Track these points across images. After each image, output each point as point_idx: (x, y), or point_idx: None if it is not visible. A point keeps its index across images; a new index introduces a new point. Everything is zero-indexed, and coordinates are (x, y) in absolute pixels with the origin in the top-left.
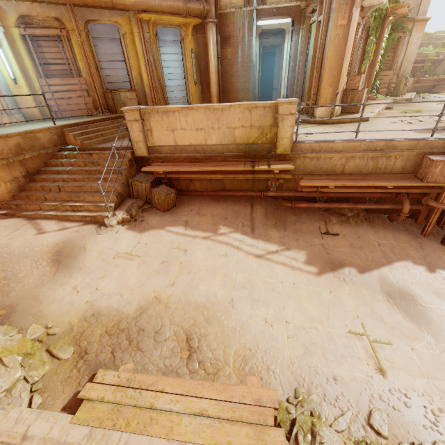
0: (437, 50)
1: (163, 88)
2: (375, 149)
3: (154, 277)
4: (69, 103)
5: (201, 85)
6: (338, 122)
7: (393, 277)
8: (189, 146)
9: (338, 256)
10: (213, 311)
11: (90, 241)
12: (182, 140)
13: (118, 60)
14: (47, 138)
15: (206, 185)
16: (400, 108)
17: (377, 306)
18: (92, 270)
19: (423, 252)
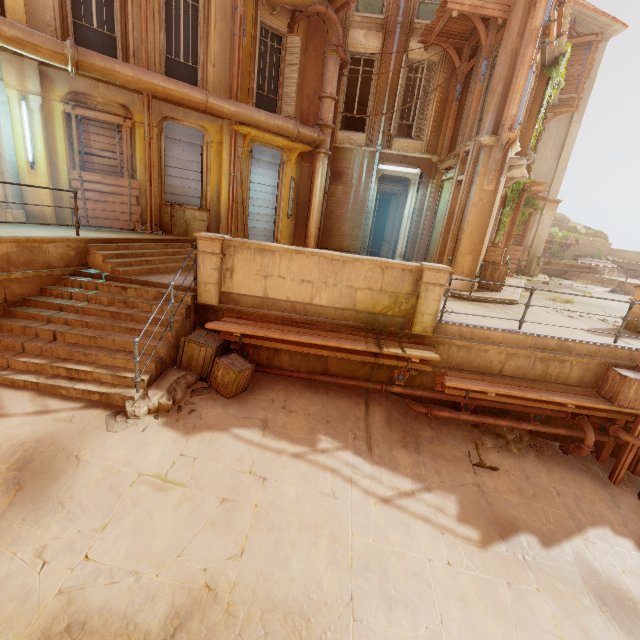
0: (563, 233)
1: (246, 215)
2: (545, 347)
3: (204, 533)
4: (104, 209)
5: (296, 220)
6: (480, 300)
7: (595, 559)
8: (285, 301)
9: (506, 509)
10: (320, 626)
11: (92, 444)
12: (276, 292)
13: (192, 170)
14: (59, 253)
15: (299, 362)
16: (543, 293)
17: (588, 621)
18: (85, 508)
19: (619, 511)
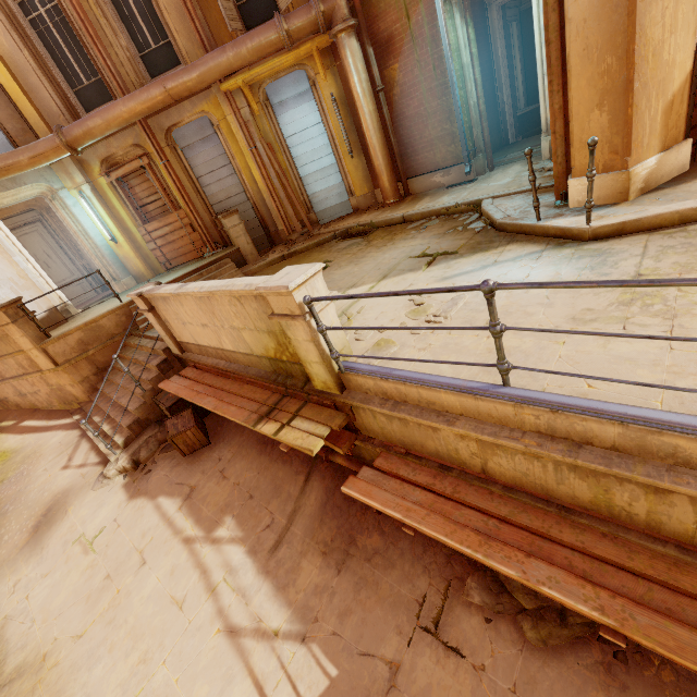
0: None
1: (289, 187)
2: (587, 439)
3: (79, 604)
4: (175, 248)
5: (365, 153)
6: (618, 231)
7: None
8: (210, 348)
9: None
10: None
11: (78, 501)
12: (199, 339)
13: (222, 166)
14: (114, 323)
15: None
16: None
17: None
18: (48, 556)
19: None
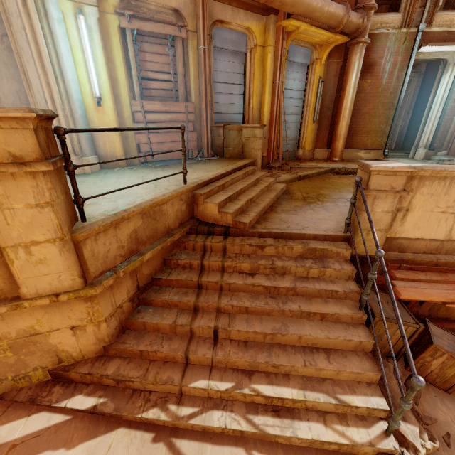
0: None
1: (285, 125)
2: None
3: None
4: (165, 140)
5: (319, 124)
6: None
7: None
8: None
9: None
10: None
11: None
12: None
13: (236, 83)
14: (174, 211)
15: None
16: None
17: None
18: None
19: None
